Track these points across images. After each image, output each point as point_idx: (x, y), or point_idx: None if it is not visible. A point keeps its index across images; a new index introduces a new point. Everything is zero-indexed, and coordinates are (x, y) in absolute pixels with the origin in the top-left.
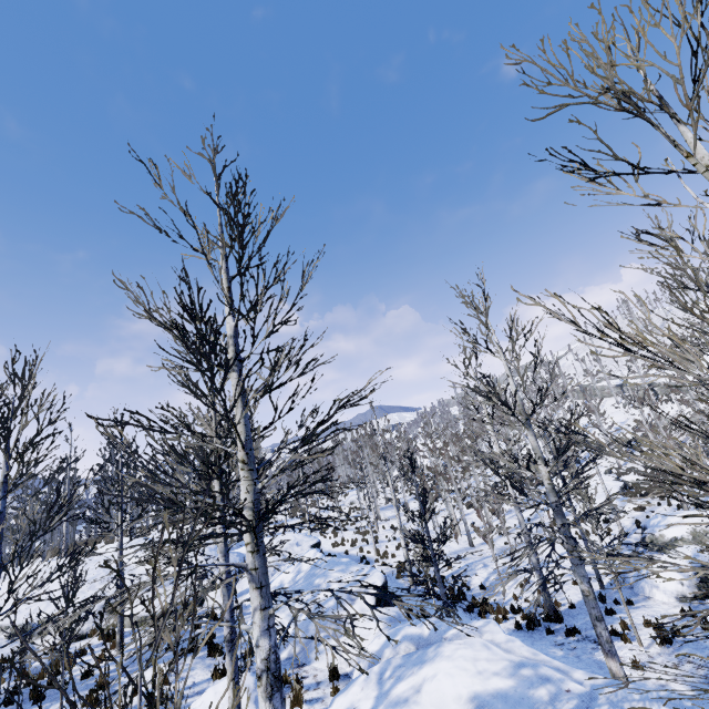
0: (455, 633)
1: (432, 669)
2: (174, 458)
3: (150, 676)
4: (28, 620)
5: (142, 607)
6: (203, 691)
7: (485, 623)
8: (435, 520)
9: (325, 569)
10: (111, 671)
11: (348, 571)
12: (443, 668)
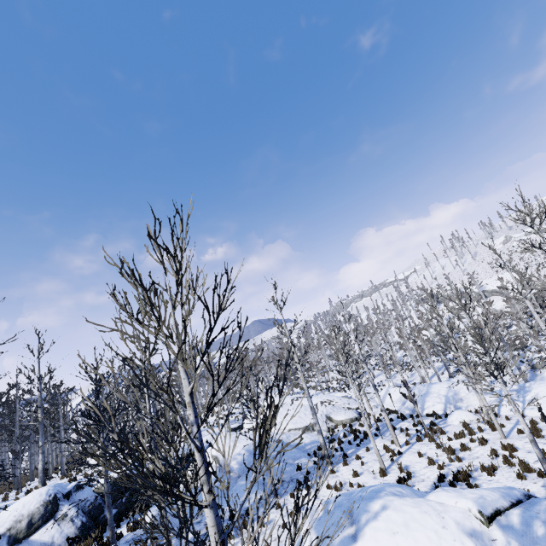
0: (529, 384)
1: (537, 390)
2: (437, 331)
3: (405, 425)
4: (305, 425)
5: (344, 416)
6: (441, 421)
7: (534, 381)
8: (396, 379)
9: (428, 386)
10: (383, 428)
11: (442, 384)
12: (541, 388)
